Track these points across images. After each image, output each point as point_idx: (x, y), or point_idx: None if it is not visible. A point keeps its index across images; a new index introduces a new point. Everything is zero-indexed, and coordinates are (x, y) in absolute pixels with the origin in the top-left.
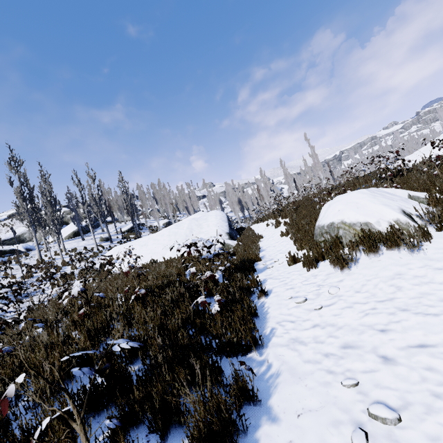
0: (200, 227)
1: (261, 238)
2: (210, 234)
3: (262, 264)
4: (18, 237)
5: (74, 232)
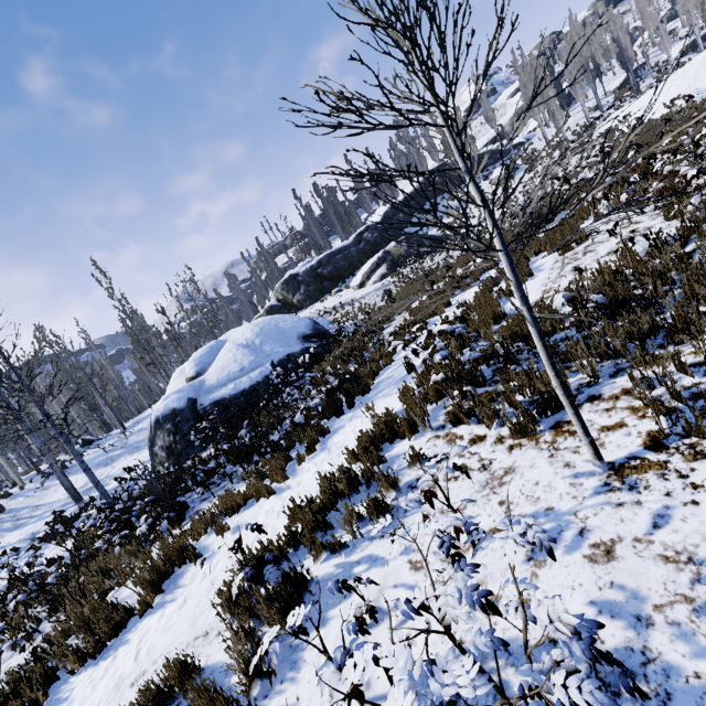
0: None
1: None
2: None
3: None
4: (500, 132)
5: None
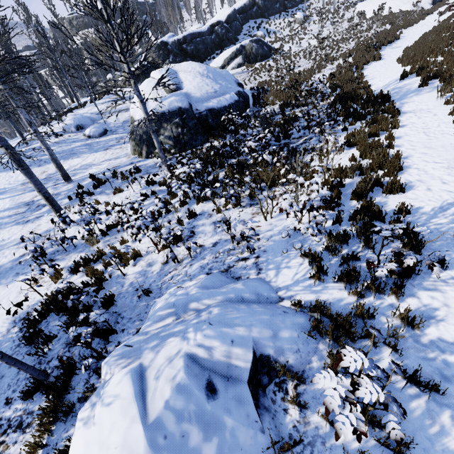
0: None
1: (446, 5)
2: (422, 0)
3: (431, 15)
4: None
5: None
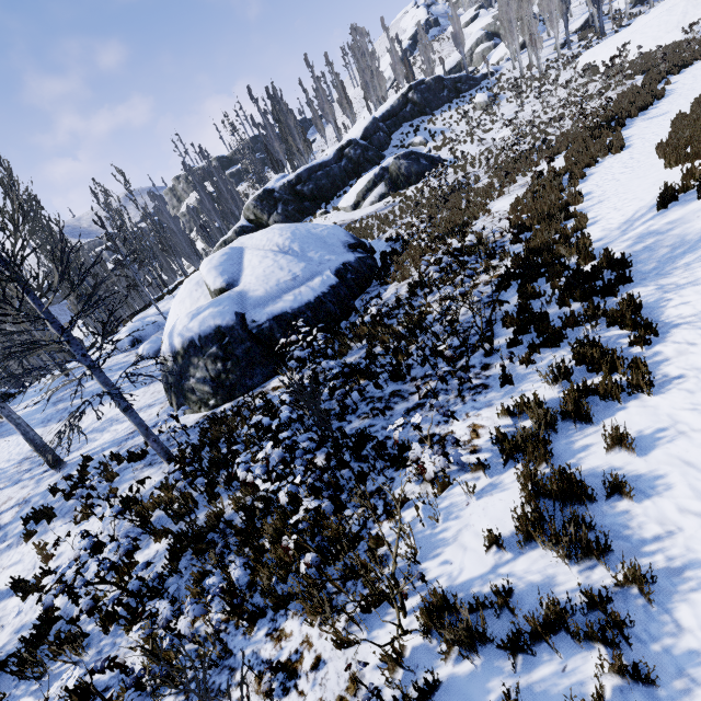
0: (696, 8)
1: None
2: None
3: None
4: (459, 63)
5: (520, 45)
